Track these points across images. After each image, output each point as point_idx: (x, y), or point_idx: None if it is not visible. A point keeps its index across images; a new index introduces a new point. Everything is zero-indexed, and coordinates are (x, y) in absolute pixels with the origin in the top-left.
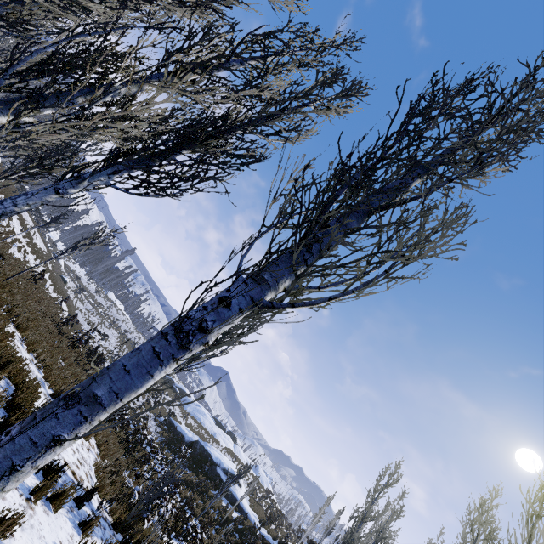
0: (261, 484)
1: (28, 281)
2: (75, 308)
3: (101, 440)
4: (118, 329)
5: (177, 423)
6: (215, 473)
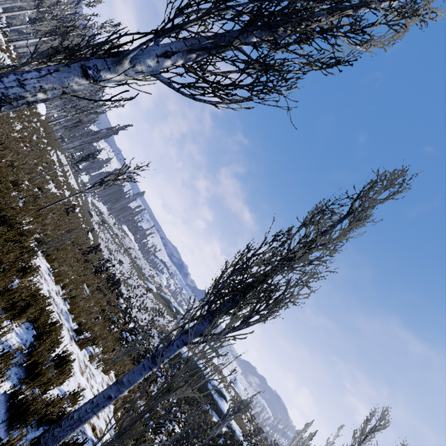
0: (239, 396)
1: (62, 213)
2: (98, 237)
3: (118, 369)
4: (129, 256)
5: None
6: (206, 388)
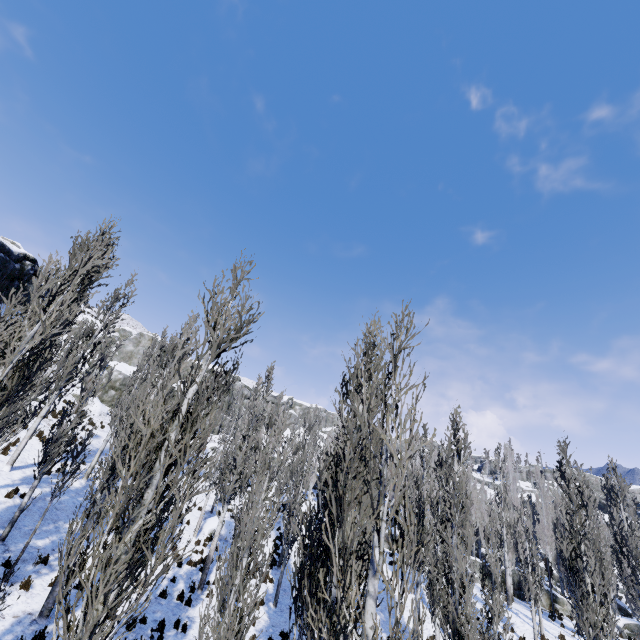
0: None
1: None
2: None
3: None
4: None
5: None
6: None
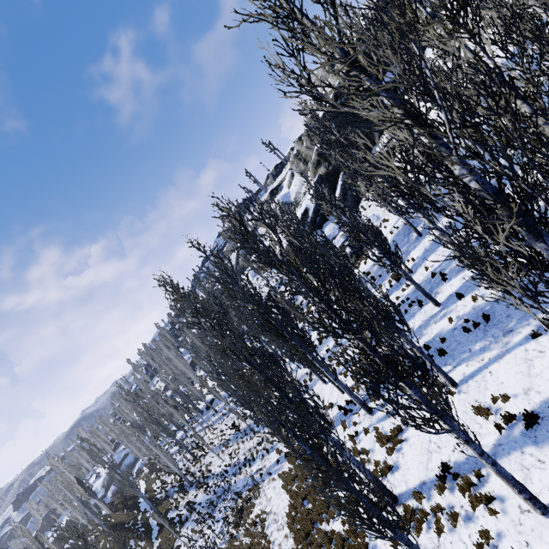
0: None
1: None
2: None
3: None
4: None
5: None
6: None
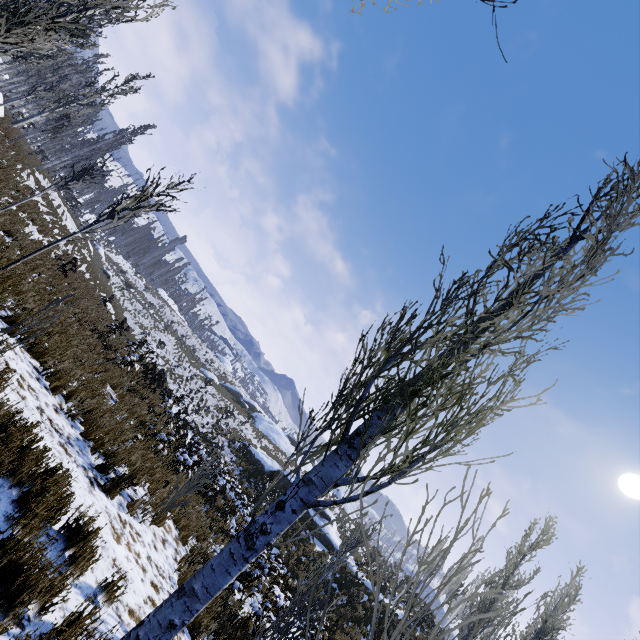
0: (345, 512)
1: (55, 273)
2: (122, 308)
3: (178, 510)
4: (174, 333)
5: (253, 449)
6: None
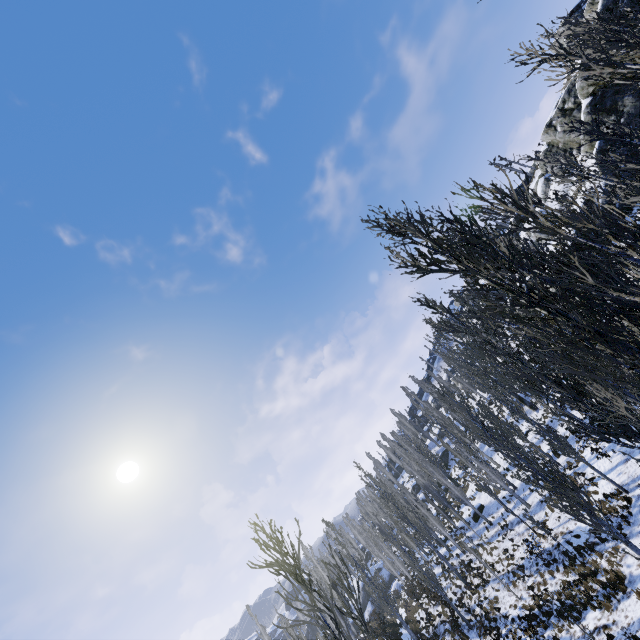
0: None
1: None
2: None
3: None
4: None
5: None
6: None
